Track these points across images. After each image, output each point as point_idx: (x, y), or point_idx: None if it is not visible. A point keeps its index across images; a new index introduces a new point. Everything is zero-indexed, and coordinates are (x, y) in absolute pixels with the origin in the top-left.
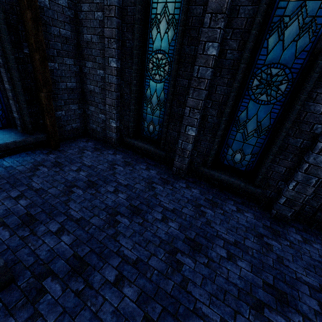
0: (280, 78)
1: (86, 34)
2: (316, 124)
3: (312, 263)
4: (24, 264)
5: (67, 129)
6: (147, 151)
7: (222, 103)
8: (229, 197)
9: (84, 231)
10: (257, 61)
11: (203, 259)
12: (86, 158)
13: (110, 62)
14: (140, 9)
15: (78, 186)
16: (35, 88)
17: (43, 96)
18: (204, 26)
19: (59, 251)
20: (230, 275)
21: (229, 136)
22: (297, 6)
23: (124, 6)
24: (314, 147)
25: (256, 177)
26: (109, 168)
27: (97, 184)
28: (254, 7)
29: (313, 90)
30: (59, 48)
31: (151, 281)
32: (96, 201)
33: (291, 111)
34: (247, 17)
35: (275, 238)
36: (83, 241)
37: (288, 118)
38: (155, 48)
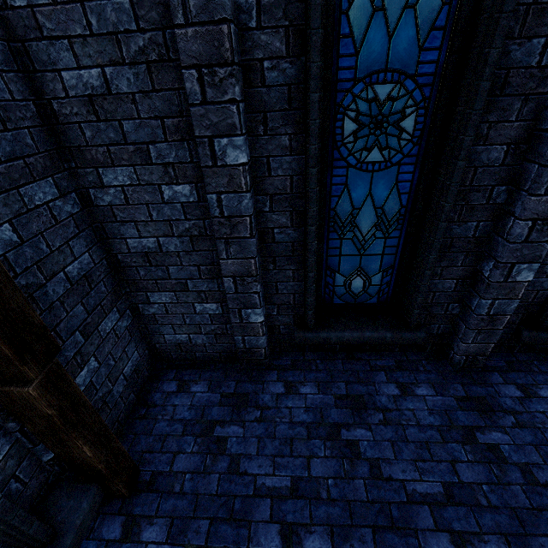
0: None
1: (73, 70)
2: None
3: None
4: None
5: (116, 394)
6: (373, 344)
7: None
8: None
9: None
10: None
11: None
12: (250, 460)
13: (224, 152)
14: None
15: None
16: None
17: (35, 395)
18: None
19: None
20: None
21: None
22: None
23: None
24: None
25: None
26: (344, 458)
27: None
28: None
29: None
30: None
31: None
32: None
33: None
34: None
35: None
36: None
37: None
38: (364, 68)
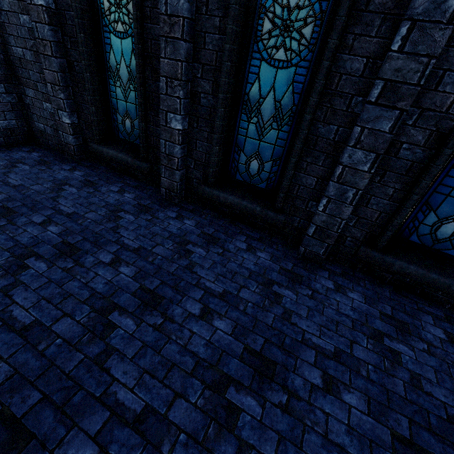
0: (303, 13)
1: None
2: (355, 95)
3: (335, 319)
4: None
5: None
6: (123, 164)
7: (217, 67)
8: (241, 231)
9: None
10: None
11: (156, 319)
12: (15, 174)
13: None
14: None
15: None
16: None
17: None
18: None
19: None
20: (192, 341)
21: (238, 131)
22: None
23: None
24: (350, 137)
25: (277, 196)
26: (51, 190)
27: (16, 212)
28: None
29: (348, 30)
30: None
31: (43, 356)
32: (1, 237)
33: (318, 74)
34: None
35: (293, 285)
36: None
37: (313, 87)
38: None
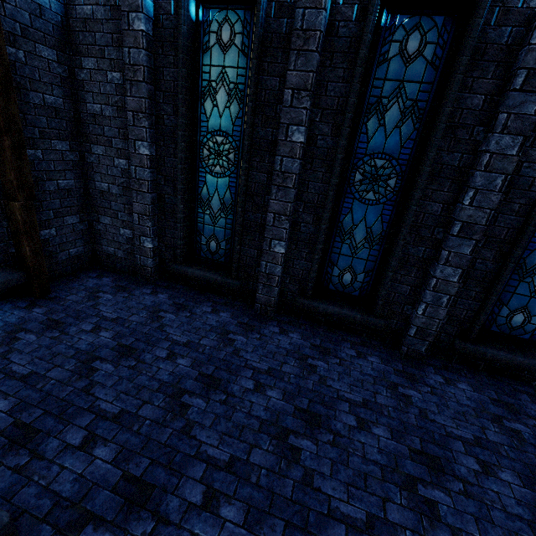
0: (387, 171)
1: (91, 104)
2: (437, 227)
3: (460, 410)
4: (34, 516)
5: (60, 258)
6: (211, 283)
7: (318, 205)
8: (343, 337)
9: (132, 432)
10: (356, 149)
11: (327, 436)
12: (105, 306)
13: (139, 148)
14: (185, 74)
15: (102, 358)
16: (1, 193)
17: (17, 207)
18: (284, 105)
19: (96, 477)
20: (367, 451)
21: (332, 250)
22: (394, 87)
23: (158, 66)
24: (439, 257)
25: (375, 303)
26: (151, 319)
27: (137, 349)
28: (346, 85)
29: (427, 187)
30: (44, 124)
31: (260, 487)
32: (142, 378)
33: (406, 213)
34: (339, 96)
35: (413, 385)
36: (134, 450)
37: (404, 222)
38: (211, 128)
